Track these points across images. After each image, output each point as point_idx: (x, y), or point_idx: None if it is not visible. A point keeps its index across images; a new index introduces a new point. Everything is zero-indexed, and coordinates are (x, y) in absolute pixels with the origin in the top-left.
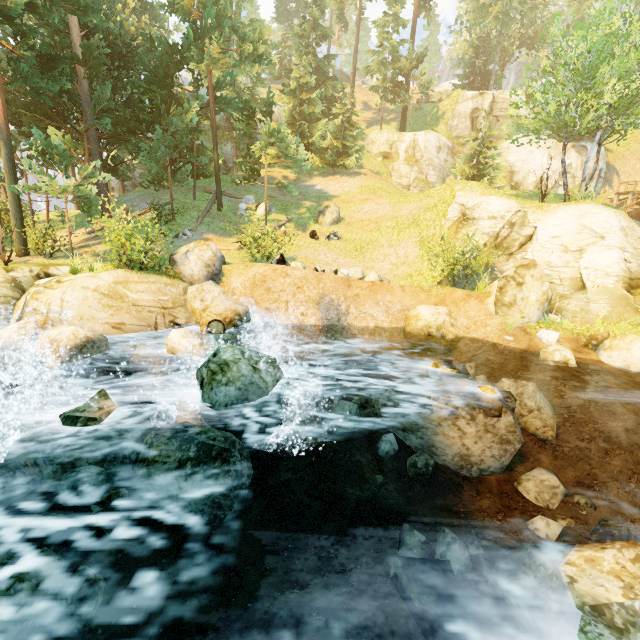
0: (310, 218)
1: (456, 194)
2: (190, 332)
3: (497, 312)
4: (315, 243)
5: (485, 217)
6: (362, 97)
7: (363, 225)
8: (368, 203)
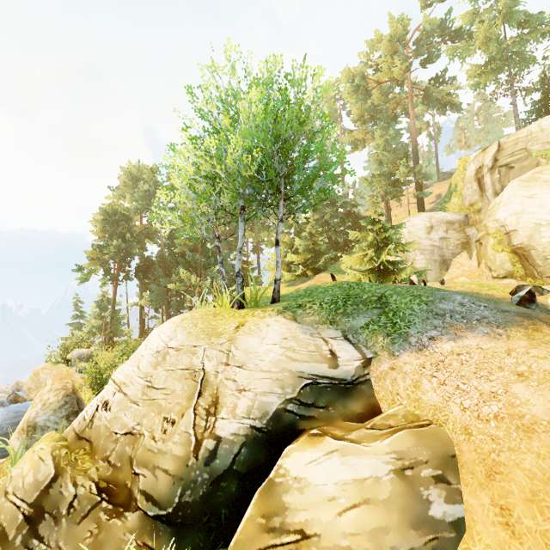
0: None
1: None
2: None
3: None
4: None
5: None
6: (438, 191)
7: None
8: None
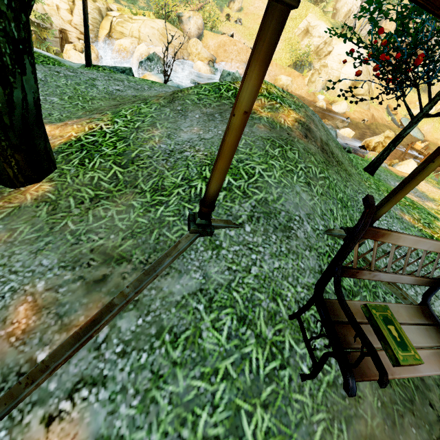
0: (224, 1)
1: (308, 14)
2: (205, 64)
3: (307, 85)
4: (229, 24)
5: (316, 35)
6: None
7: (254, 18)
8: (258, 0)
